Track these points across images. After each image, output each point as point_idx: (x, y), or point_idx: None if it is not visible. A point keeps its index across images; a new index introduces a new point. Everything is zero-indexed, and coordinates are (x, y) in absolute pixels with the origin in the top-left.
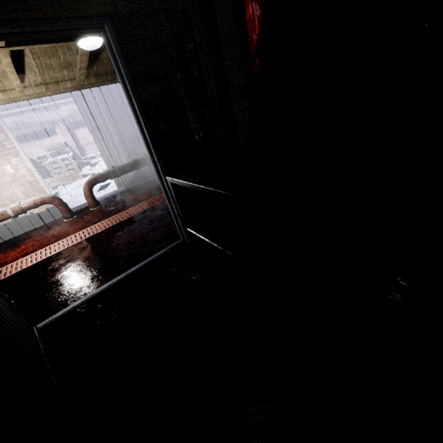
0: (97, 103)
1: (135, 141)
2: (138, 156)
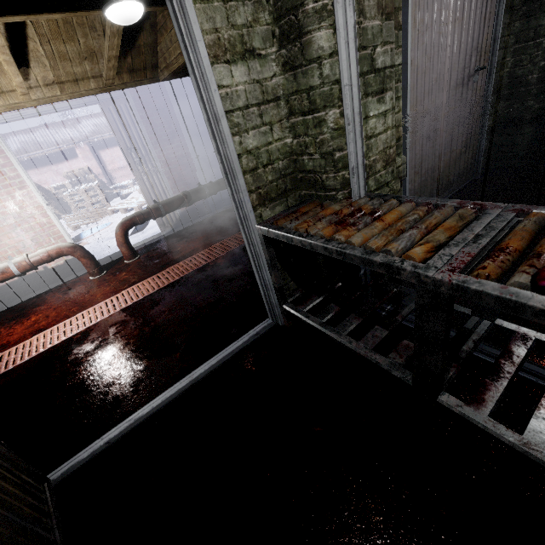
0: (132, 112)
1: (184, 165)
2: (188, 186)
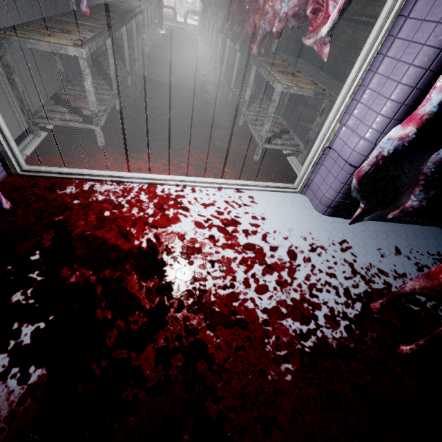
0: None
1: None
2: None
